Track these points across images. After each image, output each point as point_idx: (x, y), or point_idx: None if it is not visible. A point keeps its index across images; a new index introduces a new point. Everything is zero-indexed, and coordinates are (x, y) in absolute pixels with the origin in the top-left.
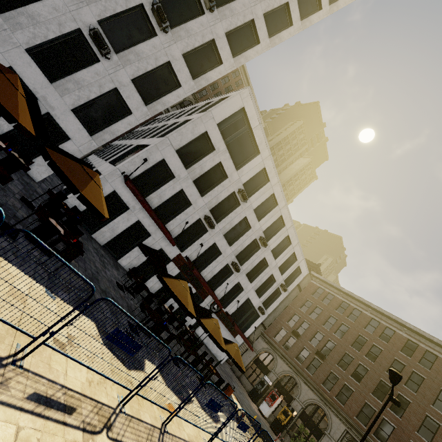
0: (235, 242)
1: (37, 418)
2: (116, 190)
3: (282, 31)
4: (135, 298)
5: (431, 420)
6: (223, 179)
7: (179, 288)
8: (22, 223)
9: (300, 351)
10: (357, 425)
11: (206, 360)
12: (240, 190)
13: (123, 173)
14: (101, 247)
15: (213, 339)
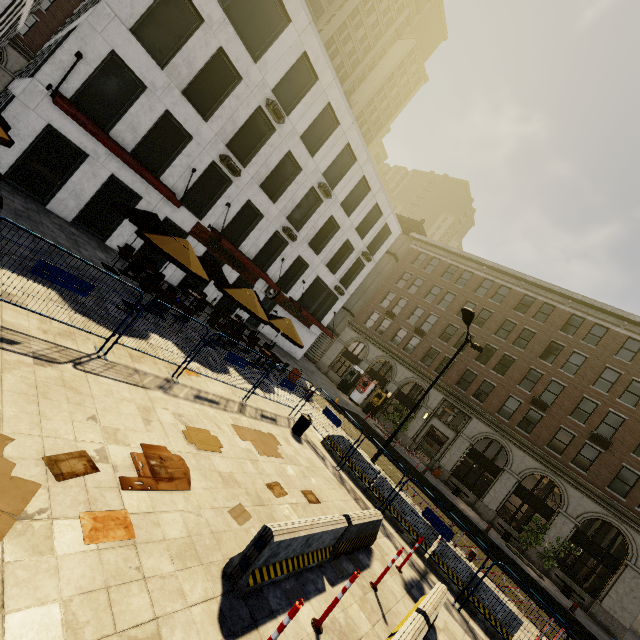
0: (282, 196)
1: None
2: (51, 124)
3: None
4: None
5: (535, 372)
6: (235, 83)
7: (173, 246)
8: None
9: (395, 332)
10: (456, 391)
11: (258, 345)
12: (269, 103)
13: (50, 88)
14: (70, 225)
15: (244, 309)
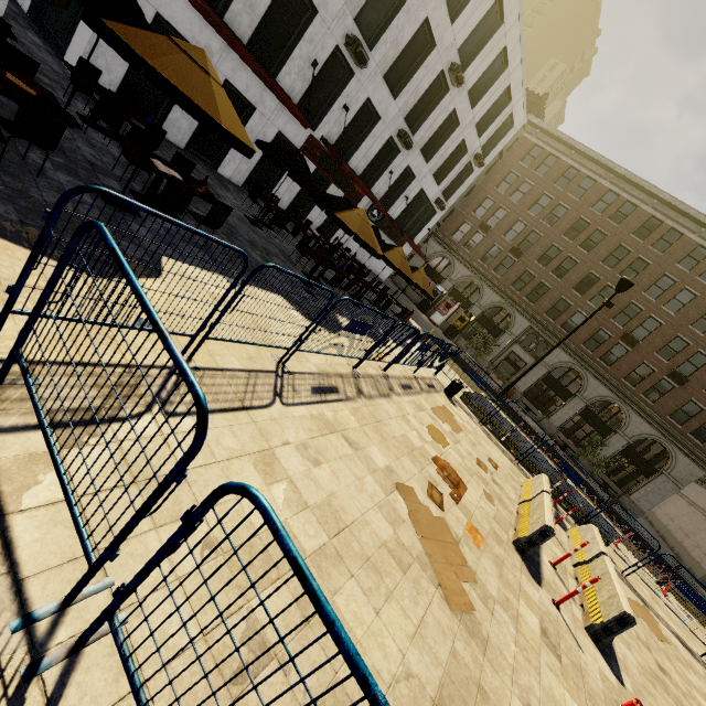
0: (405, 88)
1: (328, 404)
2: (160, 12)
3: None
4: (275, 232)
5: (635, 306)
6: None
7: (360, 225)
8: (108, 173)
9: (487, 250)
10: (544, 320)
11: (383, 291)
12: None
13: None
14: (182, 152)
15: (402, 276)
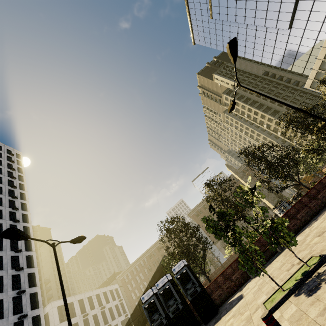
0: (100, 324)
1: None
2: None
3: (36, 278)
4: None
5: None
6: (77, 325)
7: None
8: None
9: None
10: None
11: None
12: (84, 316)
13: None
14: None
15: None
